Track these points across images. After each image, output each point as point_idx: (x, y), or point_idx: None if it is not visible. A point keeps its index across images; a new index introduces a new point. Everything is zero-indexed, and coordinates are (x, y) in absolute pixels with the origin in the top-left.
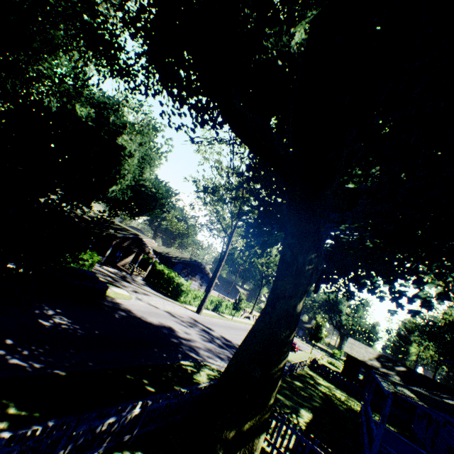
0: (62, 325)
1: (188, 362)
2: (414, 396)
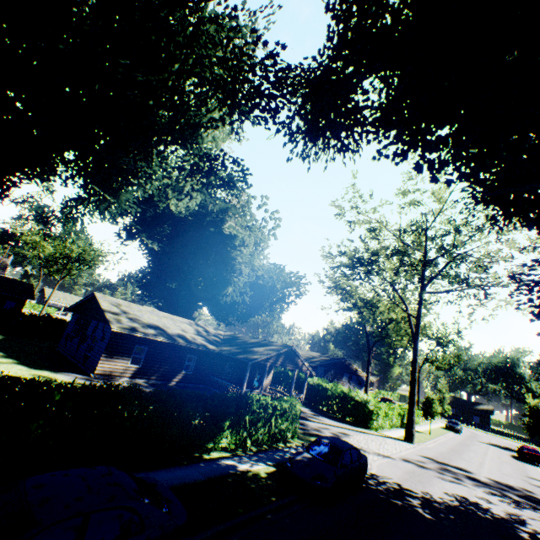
0: None
1: None
2: None
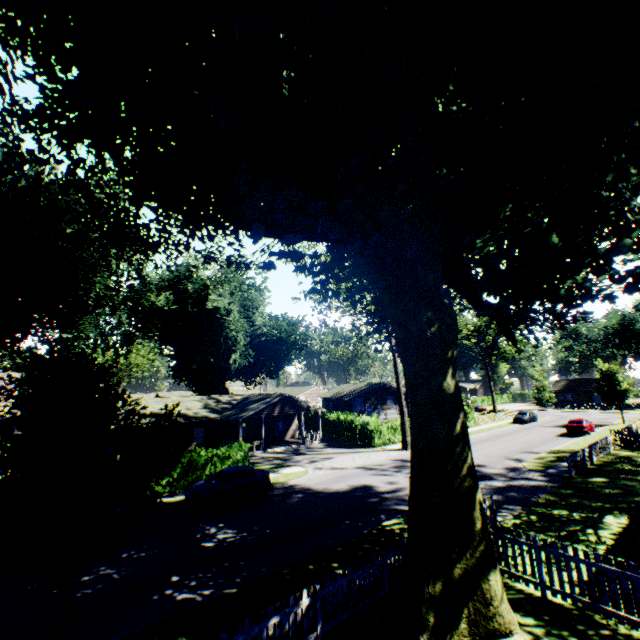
0: (226, 539)
1: (394, 520)
2: None
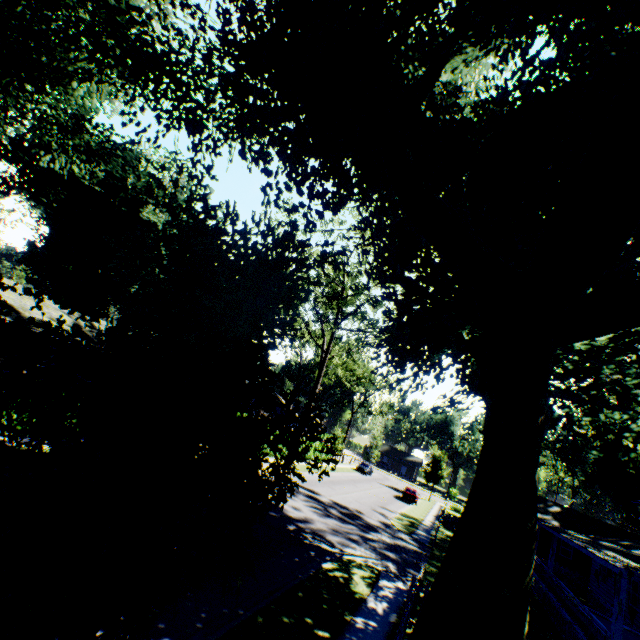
0: None
1: (330, 564)
2: (636, 564)
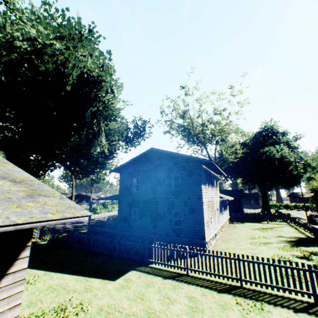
0: None
1: None
2: None
